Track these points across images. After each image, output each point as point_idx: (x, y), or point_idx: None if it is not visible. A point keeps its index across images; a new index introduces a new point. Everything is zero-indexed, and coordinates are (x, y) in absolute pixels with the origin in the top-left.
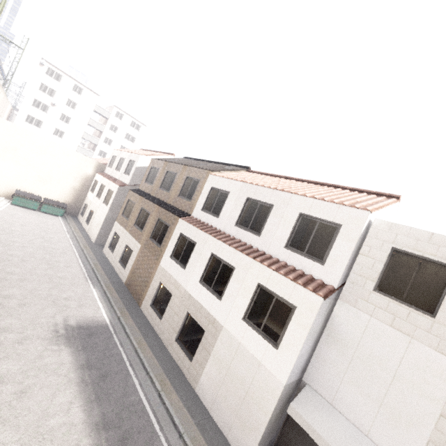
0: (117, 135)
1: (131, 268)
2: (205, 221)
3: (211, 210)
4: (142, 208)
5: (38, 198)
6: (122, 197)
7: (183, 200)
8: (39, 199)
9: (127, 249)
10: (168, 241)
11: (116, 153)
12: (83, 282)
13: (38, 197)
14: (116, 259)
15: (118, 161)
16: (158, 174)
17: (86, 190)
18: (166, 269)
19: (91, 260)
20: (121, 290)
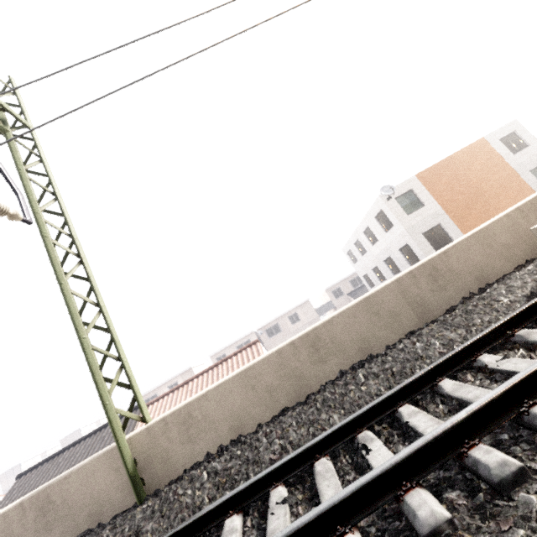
0: None
1: None
2: None
3: None
4: None
5: None
6: None
7: None
8: None
9: None
10: None
11: None
12: None
13: None
14: None
15: None
16: None
17: None
18: None
19: None
20: None
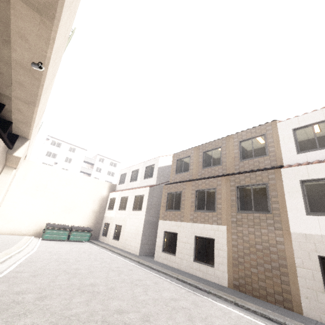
0: (101, 174)
1: (227, 260)
2: (320, 158)
3: (316, 145)
4: (196, 191)
5: (67, 226)
6: (153, 197)
7: (253, 159)
8: (68, 227)
9: (198, 242)
10: (281, 199)
11: (124, 171)
12: (198, 298)
13: (66, 226)
14: (186, 260)
15: (131, 174)
16: (191, 160)
17: (103, 210)
18: (314, 232)
19: (162, 270)
20: (241, 295)
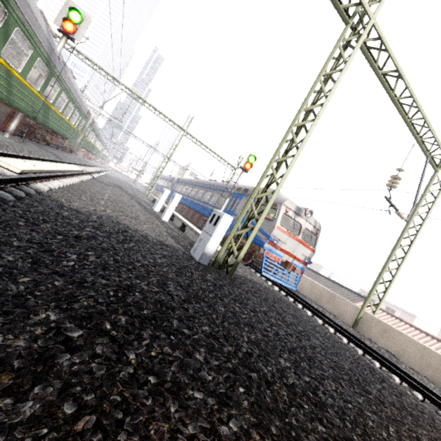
0: None
1: None
2: None
3: None
4: None
5: None
6: None
7: None
8: None
9: None
10: None
11: None
12: None
13: None
14: None
15: None
16: None
17: None
18: None
19: None
20: None
